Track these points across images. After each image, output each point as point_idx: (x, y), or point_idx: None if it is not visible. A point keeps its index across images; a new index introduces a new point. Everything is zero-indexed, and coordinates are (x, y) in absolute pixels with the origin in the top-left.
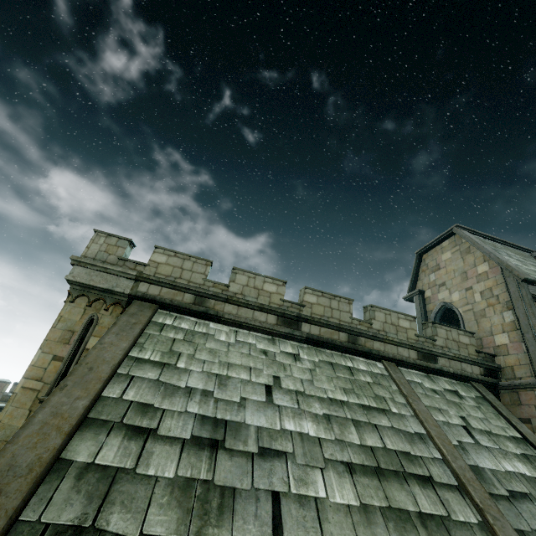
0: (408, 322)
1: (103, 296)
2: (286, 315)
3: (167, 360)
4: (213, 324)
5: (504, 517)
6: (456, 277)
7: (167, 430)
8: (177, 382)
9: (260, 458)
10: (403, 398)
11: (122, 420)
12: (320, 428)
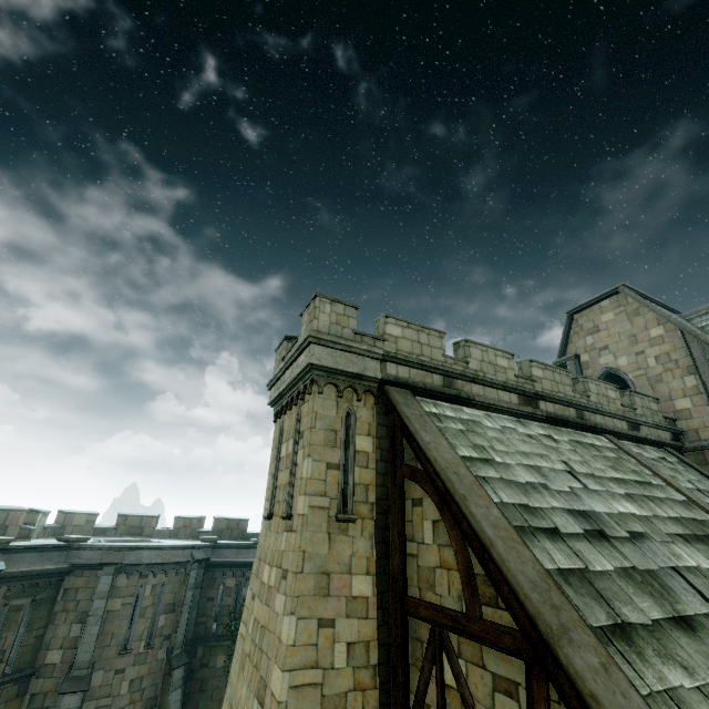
0: (613, 393)
1: (351, 382)
2: (525, 393)
3: (484, 455)
4: (466, 409)
5: None
6: (623, 341)
7: (564, 527)
8: (516, 478)
9: (636, 541)
10: (646, 469)
11: (528, 523)
12: (636, 507)
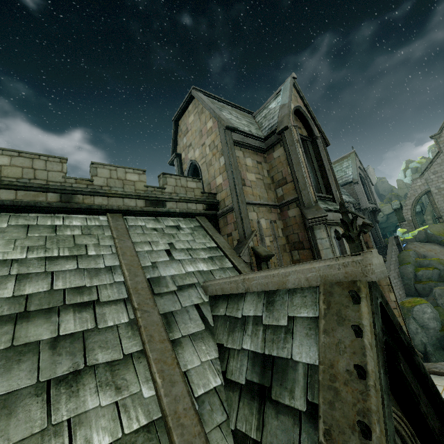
0: (137, 176)
1: None
2: None
3: None
4: None
5: (156, 307)
6: (197, 136)
7: None
8: None
9: None
10: (112, 241)
11: None
12: None
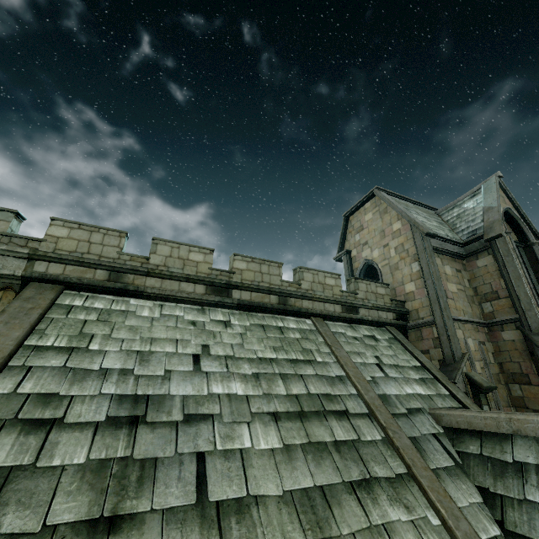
0: (333, 280)
1: None
2: (215, 283)
3: (75, 344)
4: (134, 300)
5: (402, 430)
6: (376, 236)
7: (77, 416)
8: (90, 365)
9: (185, 425)
10: (327, 348)
11: (17, 415)
12: (248, 386)
